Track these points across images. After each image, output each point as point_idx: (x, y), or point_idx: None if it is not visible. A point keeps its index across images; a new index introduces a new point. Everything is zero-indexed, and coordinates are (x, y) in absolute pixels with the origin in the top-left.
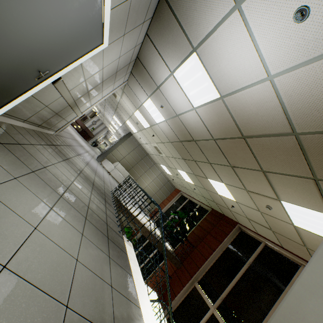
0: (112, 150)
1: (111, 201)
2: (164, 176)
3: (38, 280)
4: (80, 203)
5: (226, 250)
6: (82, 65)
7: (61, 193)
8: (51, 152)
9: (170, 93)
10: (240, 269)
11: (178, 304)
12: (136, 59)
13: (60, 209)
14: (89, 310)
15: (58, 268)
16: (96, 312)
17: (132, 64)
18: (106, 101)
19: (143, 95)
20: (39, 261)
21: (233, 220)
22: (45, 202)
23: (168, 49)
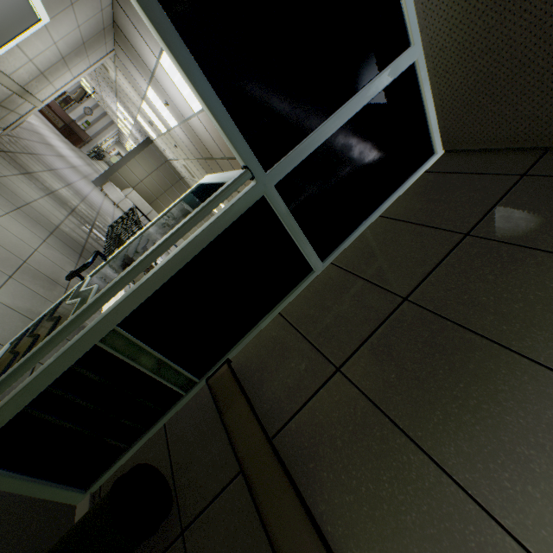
0: (120, 168)
1: (103, 235)
2: (211, 216)
3: (1, 243)
4: (46, 220)
5: None
6: (18, 46)
7: (19, 206)
8: (1, 161)
9: (167, 86)
10: None
11: None
12: (114, 23)
13: (18, 217)
14: (45, 272)
15: (18, 246)
16: (52, 275)
17: (112, 29)
18: (97, 73)
19: (141, 80)
20: (0, 237)
21: None
22: (0, 207)
23: (142, 27)
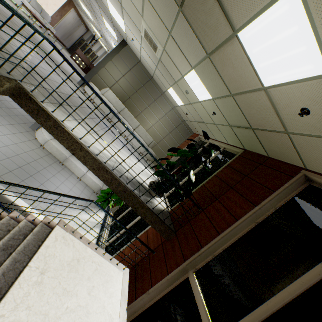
0: (99, 69)
1: None
2: (176, 114)
3: None
4: None
5: (265, 222)
6: None
7: None
8: None
9: None
10: (305, 273)
11: (154, 301)
12: None
13: None
14: None
15: None
16: None
17: None
18: None
19: None
20: None
21: (290, 165)
22: None
23: None
